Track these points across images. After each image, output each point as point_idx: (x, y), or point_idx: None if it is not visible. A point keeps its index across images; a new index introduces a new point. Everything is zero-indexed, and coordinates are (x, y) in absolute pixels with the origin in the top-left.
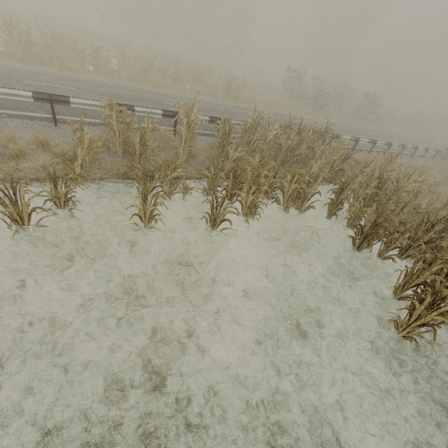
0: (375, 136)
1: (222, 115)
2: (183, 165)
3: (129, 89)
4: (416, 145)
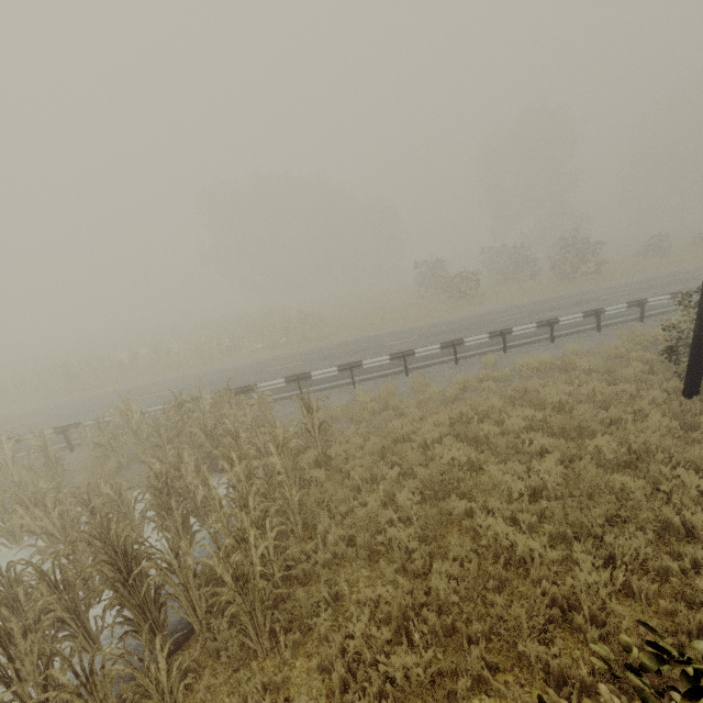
0: (539, 313)
1: (208, 387)
2: (4, 501)
3: (123, 393)
4: (596, 309)
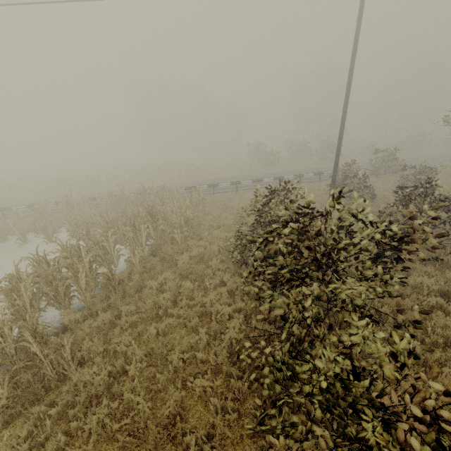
0: (301, 173)
1: None
2: None
3: (100, 192)
4: (320, 172)
